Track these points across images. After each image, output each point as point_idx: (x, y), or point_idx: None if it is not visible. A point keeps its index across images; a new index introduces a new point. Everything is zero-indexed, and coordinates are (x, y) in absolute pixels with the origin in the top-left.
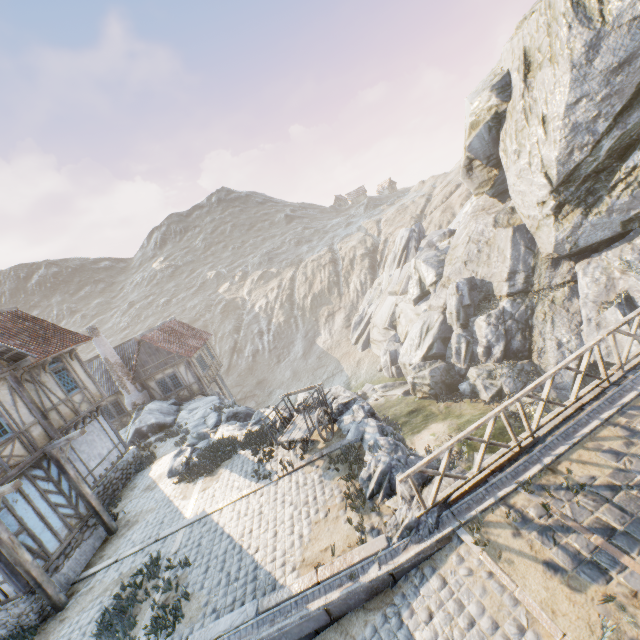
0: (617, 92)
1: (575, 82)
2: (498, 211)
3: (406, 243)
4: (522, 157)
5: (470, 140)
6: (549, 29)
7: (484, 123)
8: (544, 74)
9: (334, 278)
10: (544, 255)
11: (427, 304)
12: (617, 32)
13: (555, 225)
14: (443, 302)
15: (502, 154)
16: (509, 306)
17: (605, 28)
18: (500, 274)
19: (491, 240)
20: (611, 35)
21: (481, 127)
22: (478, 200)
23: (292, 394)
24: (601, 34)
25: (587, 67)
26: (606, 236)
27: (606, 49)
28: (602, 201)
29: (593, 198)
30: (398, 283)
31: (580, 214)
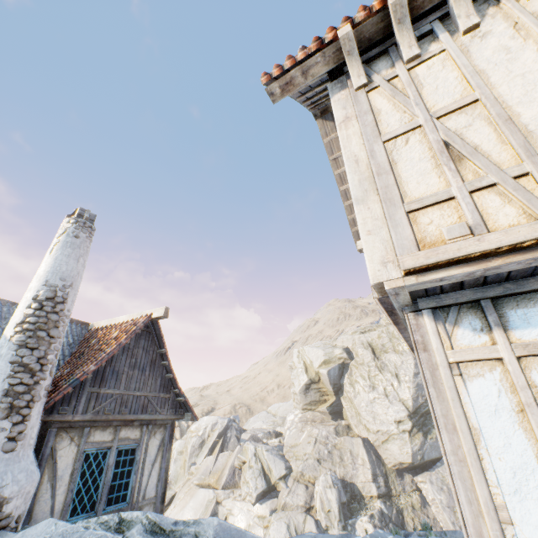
0: None
1: (416, 365)
2: (335, 424)
3: (224, 430)
4: (377, 390)
5: (328, 368)
6: (391, 340)
7: (338, 363)
8: (391, 355)
9: None
10: (391, 464)
11: (275, 502)
12: None
13: (409, 439)
14: (304, 499)
15: (350, 385)
16: (384, 507)
17: None
18: (364, 474)
19: (338, 445)
20: None
21: (336, 364)
22: (305, 413)
23: None
24: None
25: None
26: (436, 455)
27: None
28: (431, 431)
29: (426, 428)
30: (213, 473)
31: (422, 435)
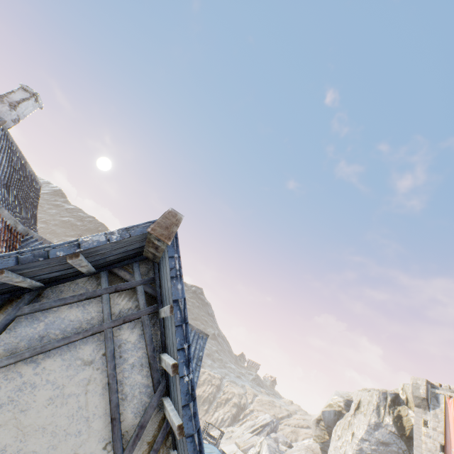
0: (379, 452)
1: (367, 431)
2: None
3: (265, 424)
4: (339, 441)
5: (325, 409)
6: (368, 403)
7: (334, 409)
8: (361, 416)
9: (212, 397)
10: None
11: None
12: (385, 429)
13: None
14: None
15: (334, 431)
16: None
17: (382, 423)
18: None
19: None
20: (383, 428)
21: (332, 409)
22: (313, 443)
23: (212, 424)
24: (380, 424)
25: (373, 430)
26: None
27: (380, 431)
28: None
29: None
30: (245, 442)
31: None
